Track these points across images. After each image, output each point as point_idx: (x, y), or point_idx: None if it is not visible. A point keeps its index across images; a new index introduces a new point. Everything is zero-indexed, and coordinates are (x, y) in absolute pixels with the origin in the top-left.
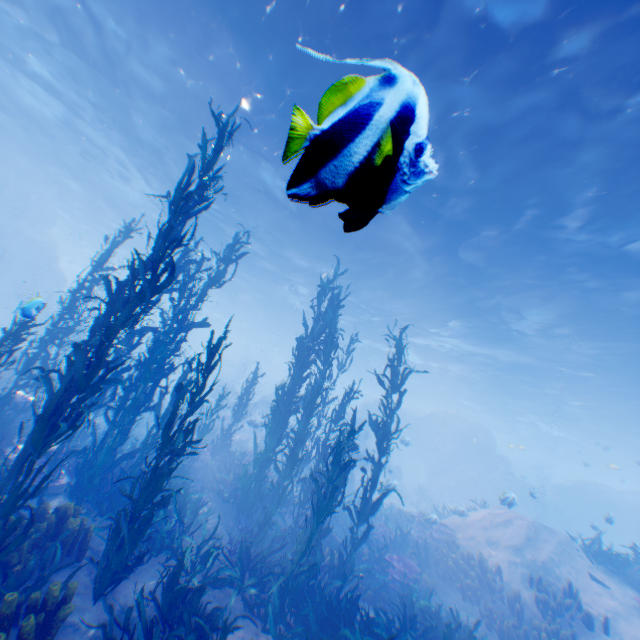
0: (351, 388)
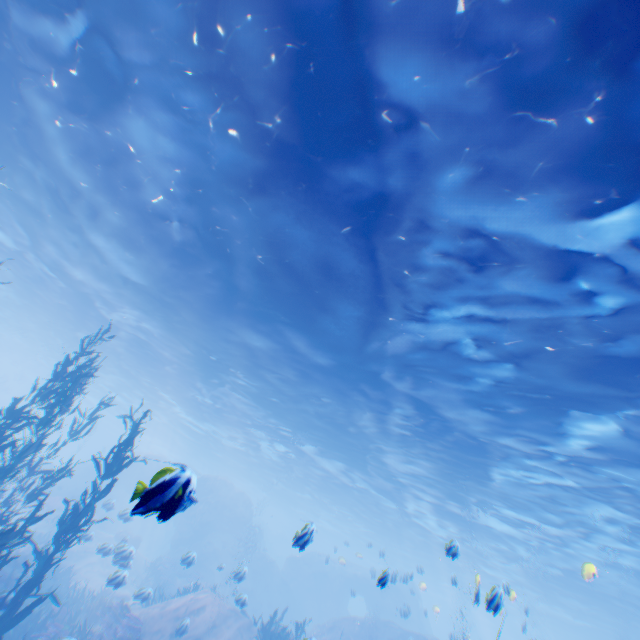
0: (66, 464)
